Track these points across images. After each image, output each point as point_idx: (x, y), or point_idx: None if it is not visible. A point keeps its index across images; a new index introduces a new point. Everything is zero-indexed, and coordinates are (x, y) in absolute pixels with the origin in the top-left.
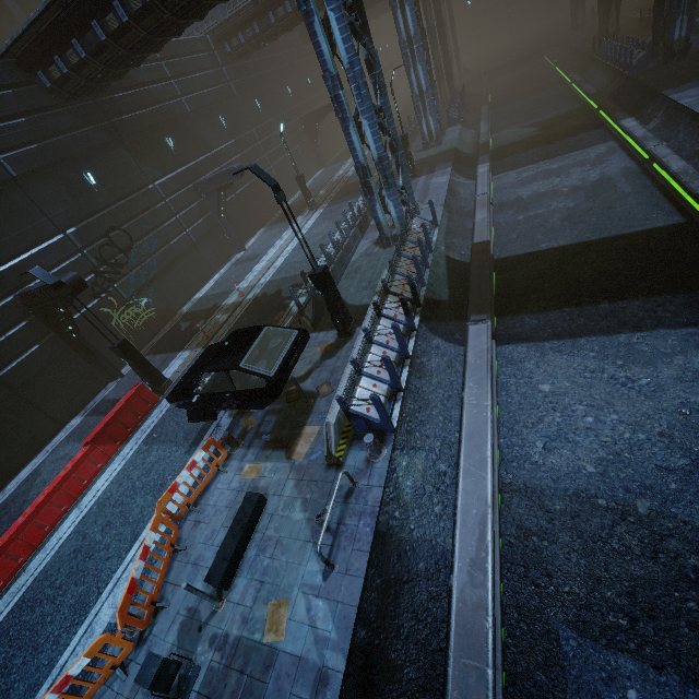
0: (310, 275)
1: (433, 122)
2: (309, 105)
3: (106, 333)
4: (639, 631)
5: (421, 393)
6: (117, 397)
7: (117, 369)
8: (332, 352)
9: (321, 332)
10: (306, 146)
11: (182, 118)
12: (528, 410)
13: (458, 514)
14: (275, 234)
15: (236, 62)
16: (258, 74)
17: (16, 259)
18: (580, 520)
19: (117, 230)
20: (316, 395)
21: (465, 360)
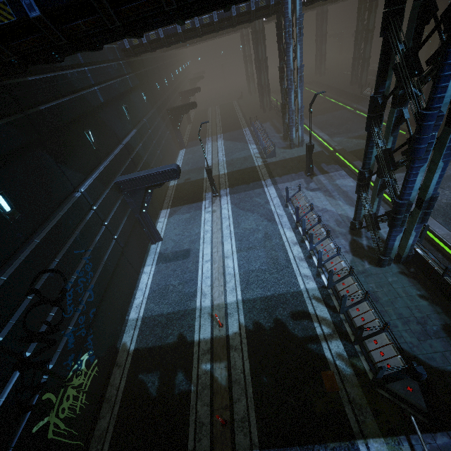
0: None
1: (300, 130)
2: (169, 99)
3: None
4: None
5: None
6: None
7: None
8: None
9: None
10: (172, 132)
11: (96, 108)
12: None
13: None
14: (189, 221)
15: (127, 58)
16: (142, 71)
17: None
18: None
19: (45, 274)
20: None
21: None
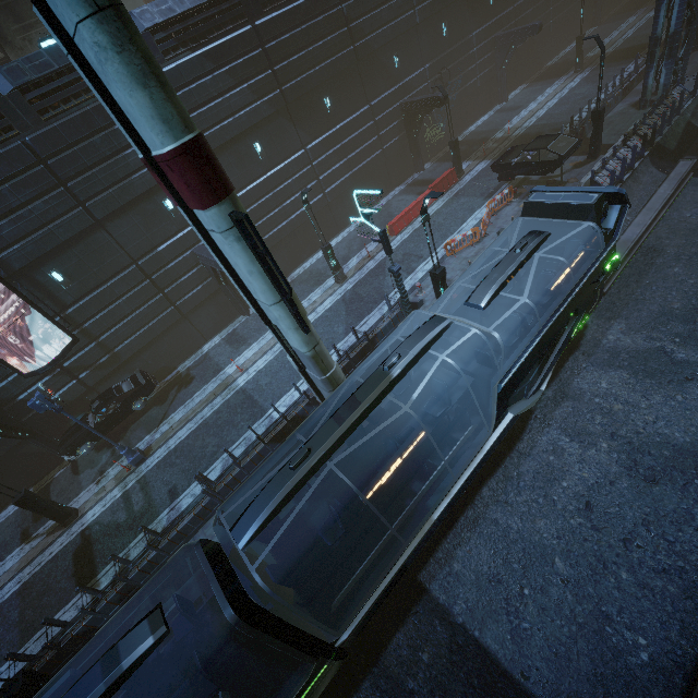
0: (592, 112)
1: None
2: None
3: (421, 141)
4: (691, 260)
5: (630, 189)
6: (424, 179)
7: (423, 165)
8: (580, 166)
9: (573, 156)
10: None
11: None
12: (691, 204)
13: (631, 223)
14: (536, 91)
15: None
16: None
17: (405, 80)
18: (690, 237)
19: (445, 70)
20: (566, 183)
21: (667, 176)
